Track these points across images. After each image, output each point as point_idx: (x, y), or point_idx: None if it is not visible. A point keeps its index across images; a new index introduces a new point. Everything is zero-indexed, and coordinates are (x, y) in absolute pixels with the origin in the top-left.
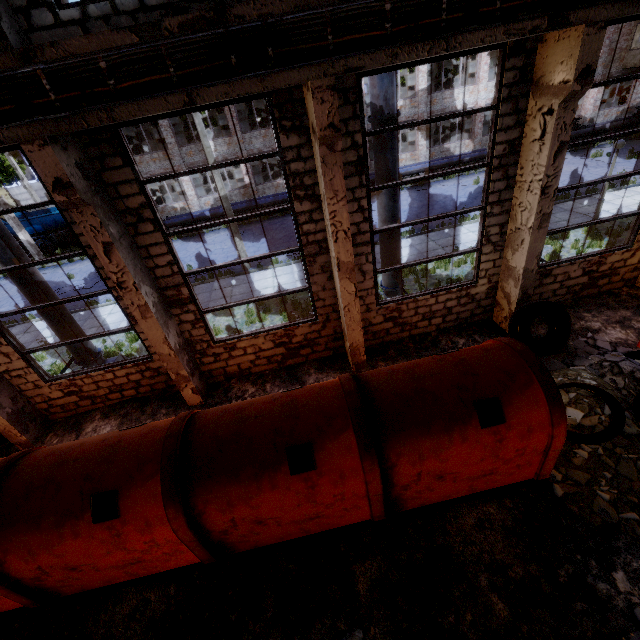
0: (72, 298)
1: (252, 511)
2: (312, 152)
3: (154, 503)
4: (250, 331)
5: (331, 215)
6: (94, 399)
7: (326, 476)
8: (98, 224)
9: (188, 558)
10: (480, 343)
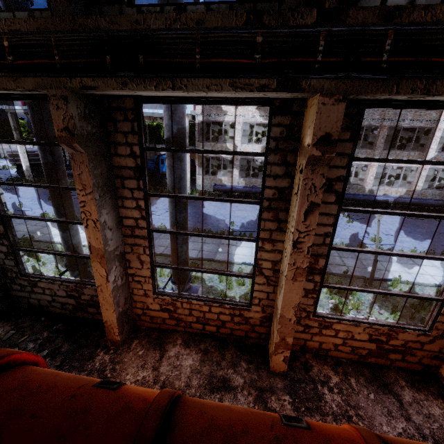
0: (222, 236)
1: None
2: None
3: None
4: (351, 316)
5: None
6: (179, 322)
7: None
8: (320, 184)
9: None
10: None
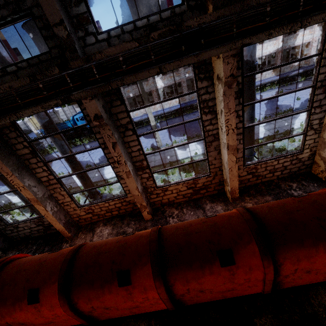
0: (93, 168)
1: (199, 285)
2: (214, 89)
3: (148, 278)
4: (175, 181)
5: (226, 121)
6: (99, 216)
7: (241, 268)
8: (111, 134)
9: (161, 306)
10: (307, 186)
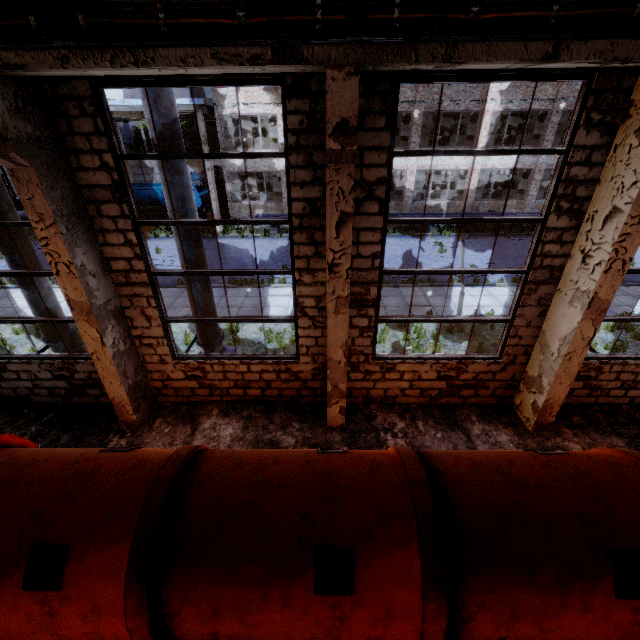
0: (248, 271)
1: (537, 634)
2: (605, 158)
3: (405, 586)
4: (416, 354)
5: (620, 238)
6: (213, 390)
7: None
8: (348, 188)
9: None
10: None
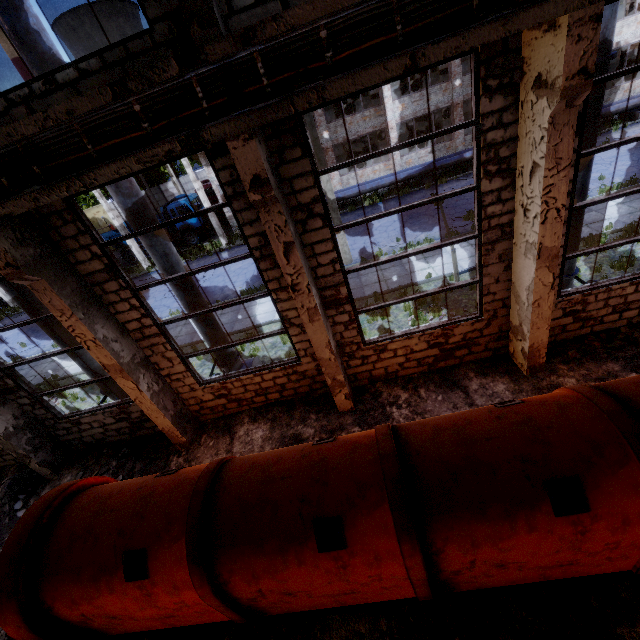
0: (233, 302)
1: (499, 554)
2: (516, 115)
3: (384, 536)
4: (402, 331)
5: (545, 190)
6: (240, 402)
7: (603, 521)
8: (282, 223)
9: (402, 593)
10: None
